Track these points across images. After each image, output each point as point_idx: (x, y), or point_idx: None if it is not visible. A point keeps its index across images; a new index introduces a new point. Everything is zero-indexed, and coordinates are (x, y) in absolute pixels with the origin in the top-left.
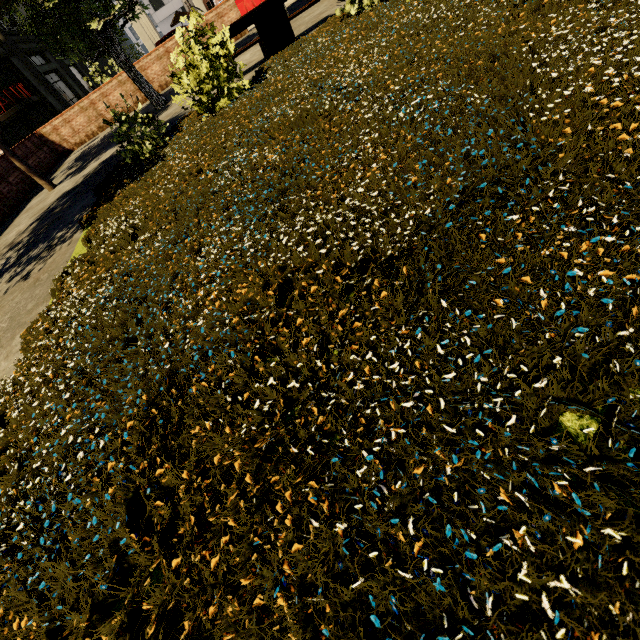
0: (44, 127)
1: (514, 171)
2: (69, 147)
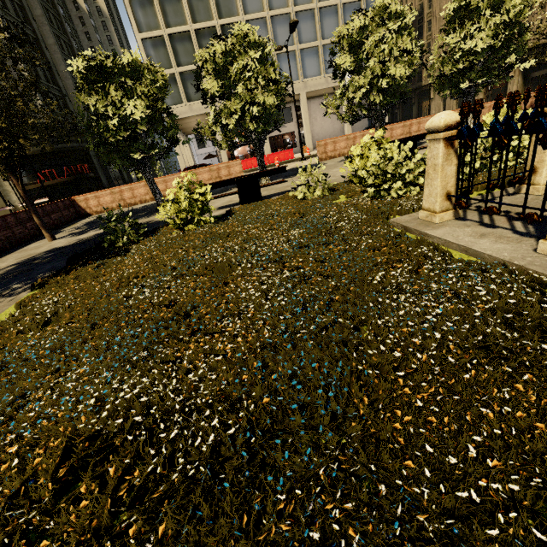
0: (79, 196)
1: (316, 416)
2: (90, 212)
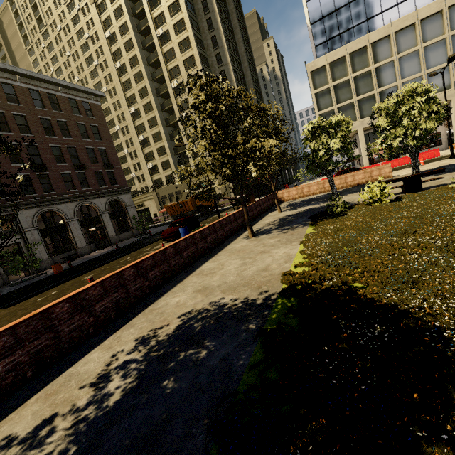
0: (279, 191)
1: None
2: (283, 200)
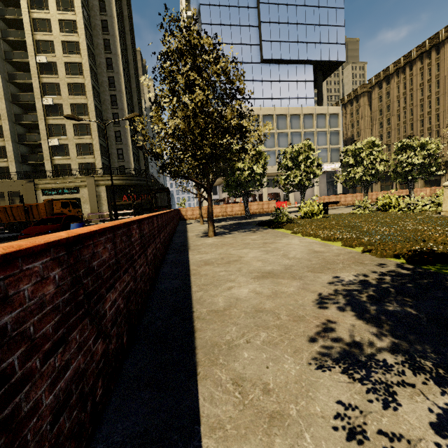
0: (183, 208)
1: None
2: (186, 218)
